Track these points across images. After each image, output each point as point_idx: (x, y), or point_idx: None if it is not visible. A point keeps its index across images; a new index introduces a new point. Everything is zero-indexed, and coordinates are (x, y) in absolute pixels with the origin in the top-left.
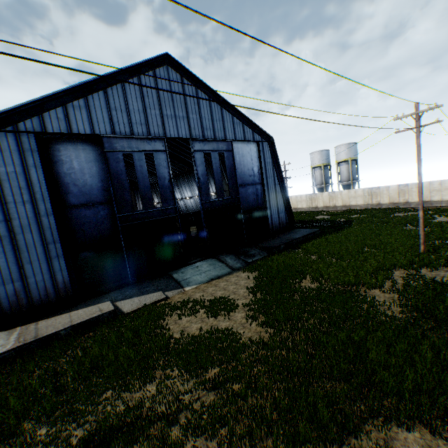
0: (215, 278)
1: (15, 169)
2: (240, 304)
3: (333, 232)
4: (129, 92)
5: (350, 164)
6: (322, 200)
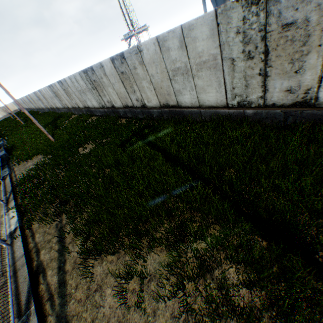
0: None
1: None
2: None
3: None
4: None
5: None
6: None
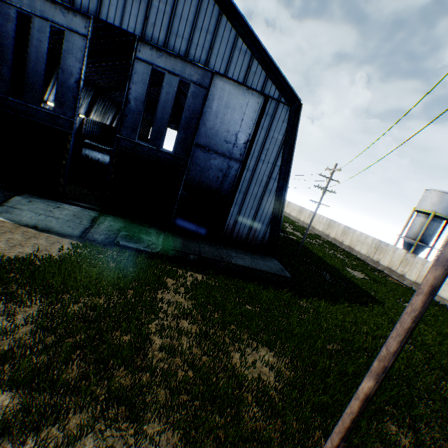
0: (39, 229)
1: None
2: None
3: (305, 295)
4: None
5: None
6: (390, 257)
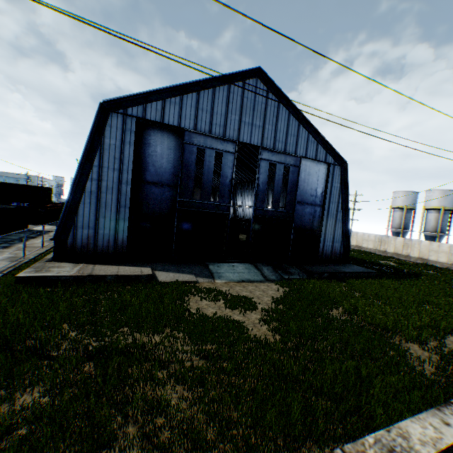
0: (246, 281)
1: (115, 143)
2: (260, 307)
3: (392, 279)
4: (218, 97)
5: (441, 214)
6: (393, 245)
